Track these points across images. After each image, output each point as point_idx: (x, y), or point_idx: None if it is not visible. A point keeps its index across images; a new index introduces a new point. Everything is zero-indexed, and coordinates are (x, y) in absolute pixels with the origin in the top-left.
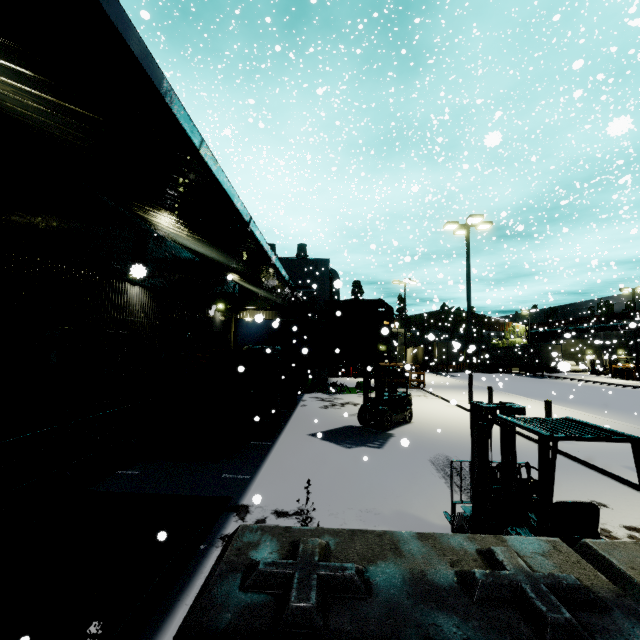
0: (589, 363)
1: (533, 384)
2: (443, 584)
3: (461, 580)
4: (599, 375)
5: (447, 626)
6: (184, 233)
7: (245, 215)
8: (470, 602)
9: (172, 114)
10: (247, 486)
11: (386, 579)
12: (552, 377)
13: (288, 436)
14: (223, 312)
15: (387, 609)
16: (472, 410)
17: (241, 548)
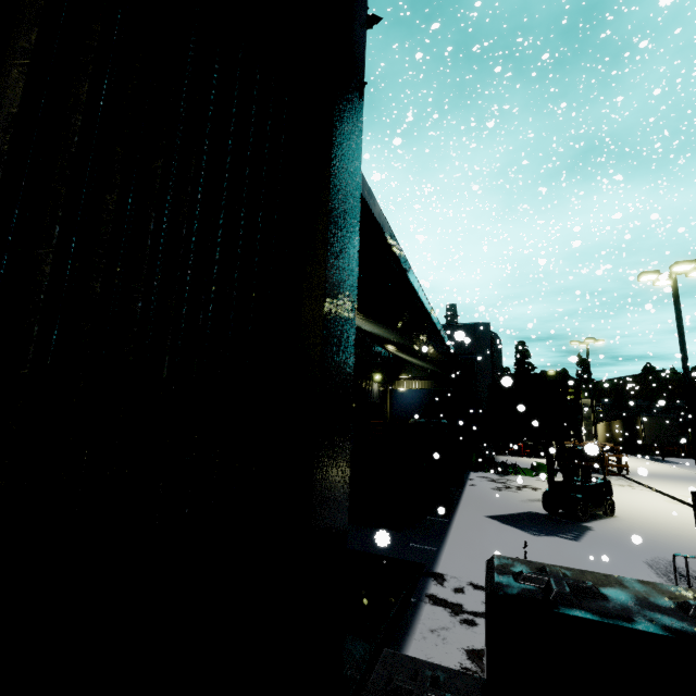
0: None
1: None
2: (663, 605)
3: (678, 606)
4: None
5: (666, 620)
6: (358, 317)
7: (428, 308)
8: (685, 615)
9: (397, 259)
10: (436, 557)
11: (616, 595)
12: None
13: (464, 515)
14: (379, 383)
15: (620, 606)
16: (694, 500)
17: (503, 565)
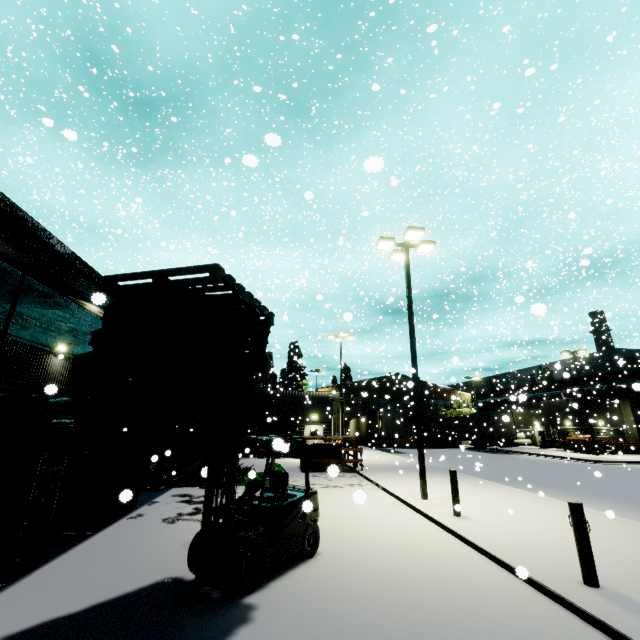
0: (538, 435)
1: (492, 461)
2: None
3: None
4: (551, 448)
5: None
6: None
7: None
8: None
9: None
10: None
11: None
12: (507, 451)
13: None
14: (70, 358)
15: None
16: None
17: None
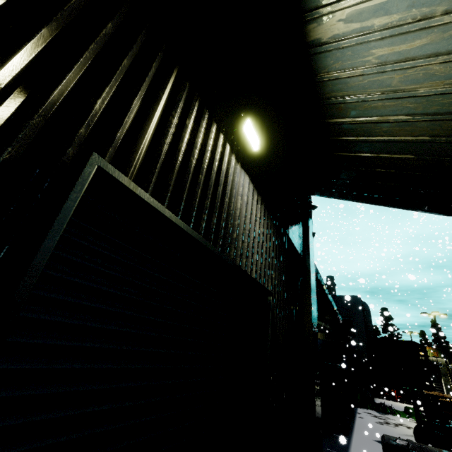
0: None
1: None
2: None
3: None
4: None
5: None
6: None
7: (330, 299)
8: None
9: (320, 284)
10: None
11: None
12: None
13: (358, 437)
14: None
15: None
16: None
17: (388, 437)
